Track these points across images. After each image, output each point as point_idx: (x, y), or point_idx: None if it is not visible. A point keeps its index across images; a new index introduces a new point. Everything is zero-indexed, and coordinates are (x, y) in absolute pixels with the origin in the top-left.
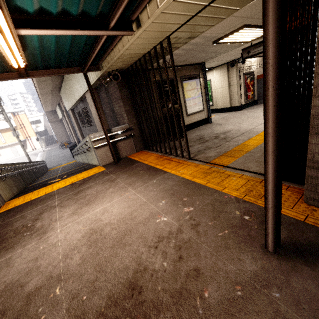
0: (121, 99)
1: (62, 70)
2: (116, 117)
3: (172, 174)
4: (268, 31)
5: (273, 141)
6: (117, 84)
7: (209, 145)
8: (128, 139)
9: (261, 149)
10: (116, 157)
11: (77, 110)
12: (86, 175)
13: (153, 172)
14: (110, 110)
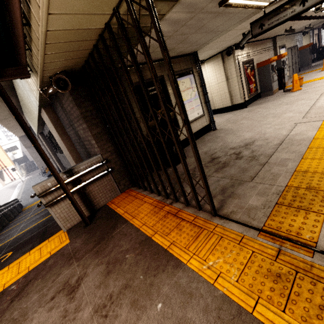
0: (83, 119)
1: None
2: (84, 144)
3: (193, 272)
4: None
5: None
6: (72, 95)
7: (236, 175)
8: (105, 177)
9: None
10: (90, 210)
11: (45, 134)
12: (35, 261)
13: (152, 259)
14: (74, 135)
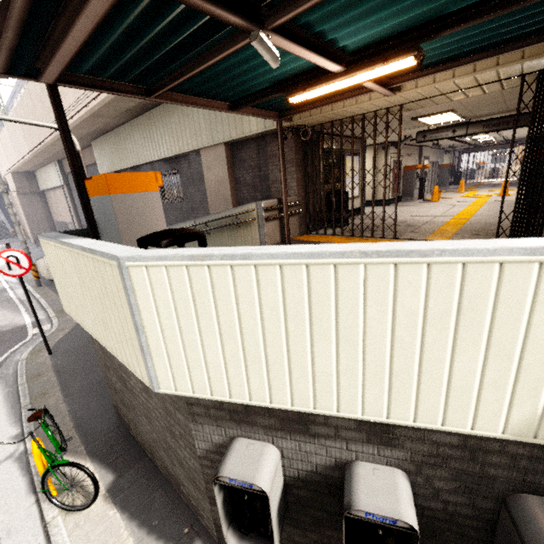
0: (295, 163)
1: (262, 112)
2: (268, 187)
3: None
4: None
5: None
6: (294, 143)
7: (400, 230)
8: (294, 216)
9: (466, 232)
10: (281, 238)
11: None
12: None
13: None
14: (256, 177)
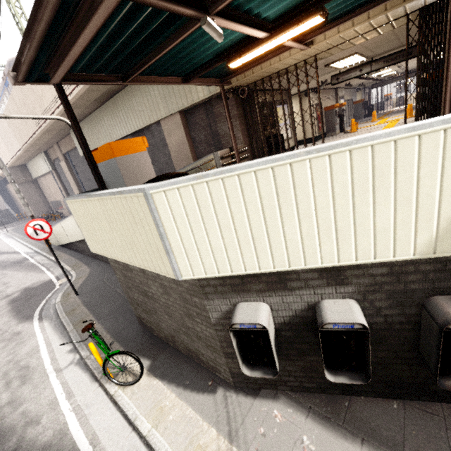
0: (238, 118)
1: (208, 80)
2: (219, 141)
3: None
4: (450, 48)
5: (449, 96)
6: (235, 101)
7: None
8: (244, 160)
9: None
10: None
11: None
12: None
13: None
14: (208, 135)
